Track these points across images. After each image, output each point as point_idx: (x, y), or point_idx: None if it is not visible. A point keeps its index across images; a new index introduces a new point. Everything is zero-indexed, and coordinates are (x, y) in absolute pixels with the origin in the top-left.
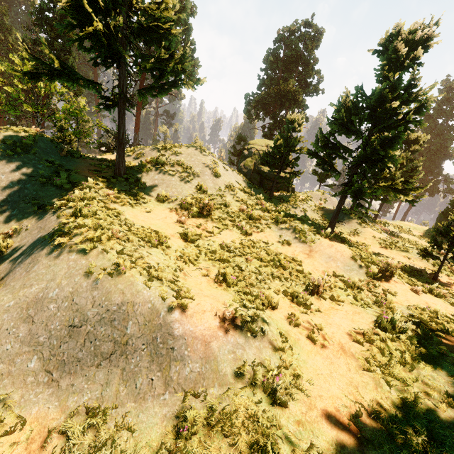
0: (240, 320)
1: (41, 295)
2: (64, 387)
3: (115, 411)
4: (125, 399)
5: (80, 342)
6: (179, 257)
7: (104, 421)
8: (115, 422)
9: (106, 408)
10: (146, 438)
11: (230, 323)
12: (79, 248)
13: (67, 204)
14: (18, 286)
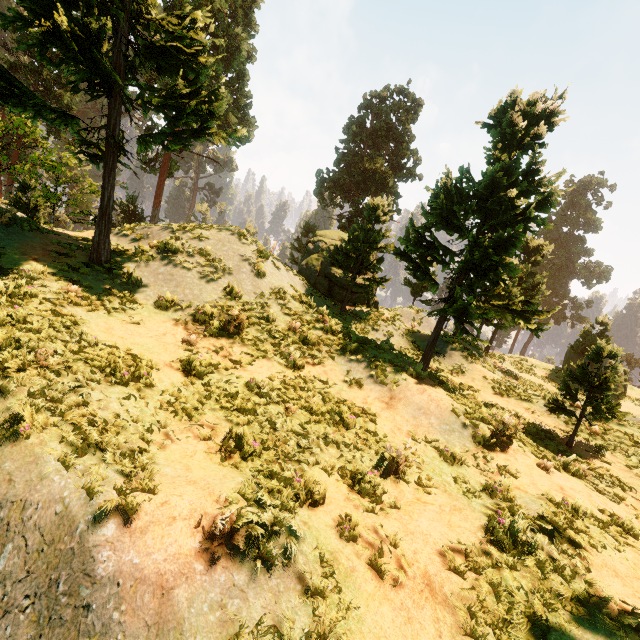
0: (244, 536)
1: None
2: None
3: None
4: None
5: None
6: (165, 403)
7: None
8: None
9: None
10: None
11: (225, 541)
12: None
13: None
14: None
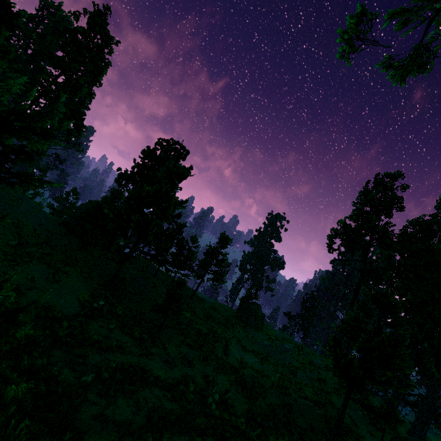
0: None
1: None
2: None
3: None
4: None
5: None
6: None
7: None
8: None
9: None
10: None
11: None
12: None
13: None
14: None
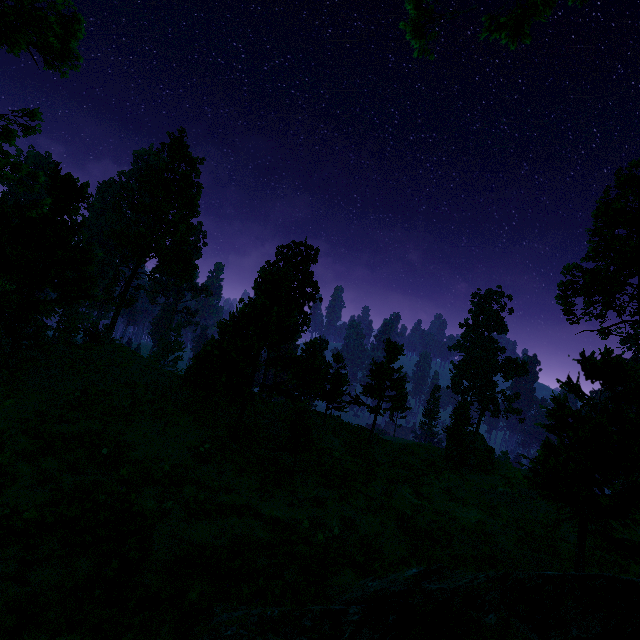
0: None
1: None
2: None
3: None
4: None
5: None
6: None
7: None
8: None
9: None
10: None
11: None
12: None
13: None
14: None
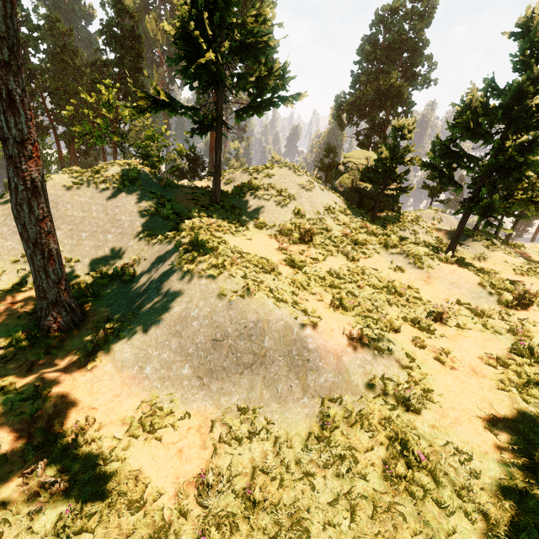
0: (366, 339)
1: (184, 314)
2: (215, 390)
3: (262, 409)
4: (269, 400)
5: (224, 354)
6: (291, 283)
7: (255, 415)
8: (265, 417)
9: (255, 407)
10: (294, 430)
11: (357, 341)
12: (206, 274)
13: (179, 234)
14: (160, 307)
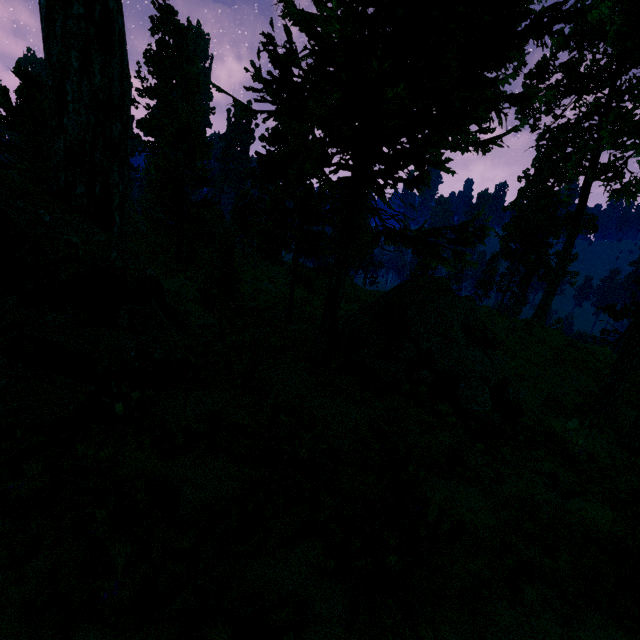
0: None
1: None
2: None
3: None
4: None
5: None
6: None
7: None
8: None
9: None
10: None
11: None
12: None
13: None
14: None
